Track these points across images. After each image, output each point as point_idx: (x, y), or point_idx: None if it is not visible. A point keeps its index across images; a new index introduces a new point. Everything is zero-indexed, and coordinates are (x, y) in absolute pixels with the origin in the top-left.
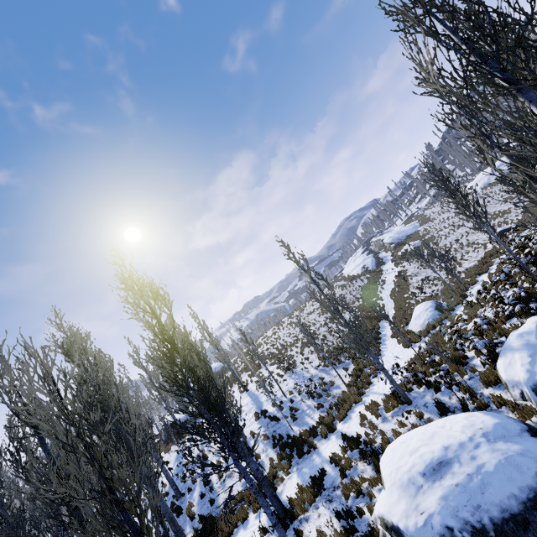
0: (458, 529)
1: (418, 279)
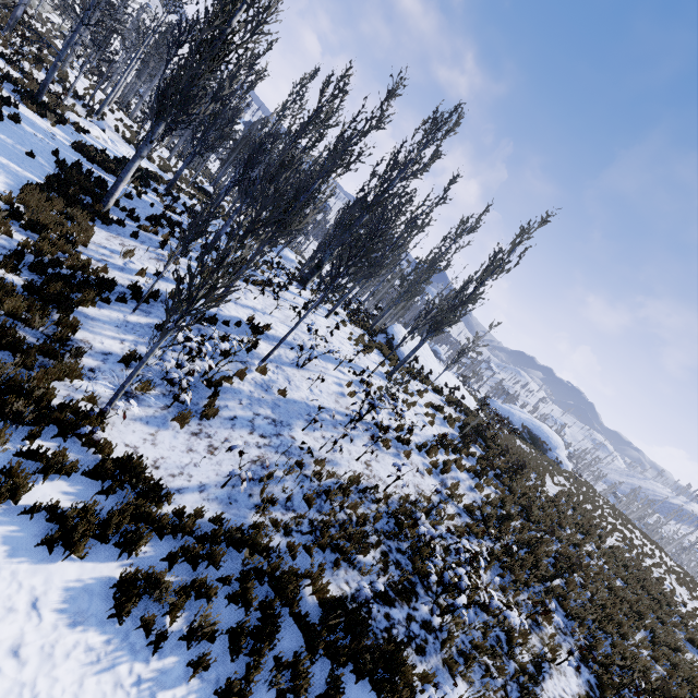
0: None
1: None
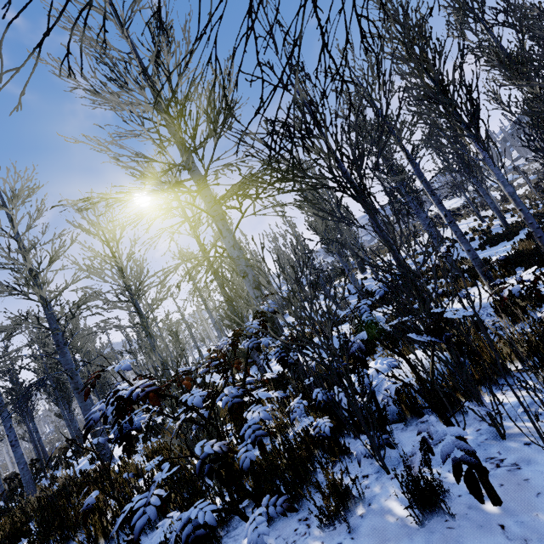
0: None
1: None
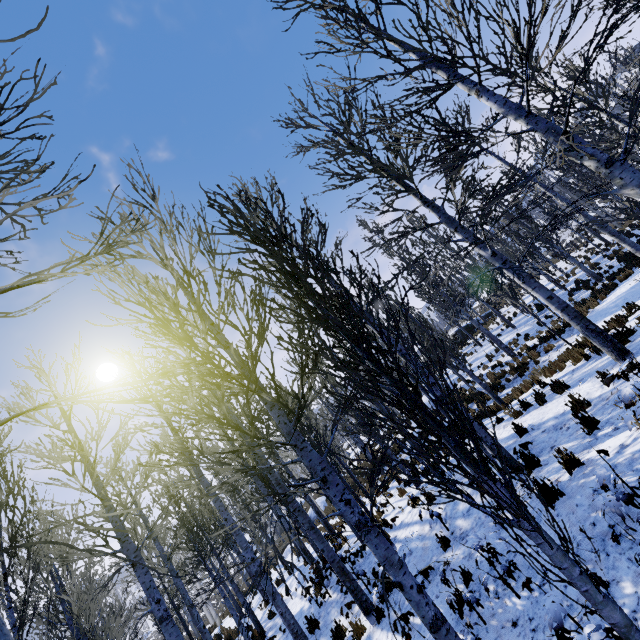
0: None
1: None
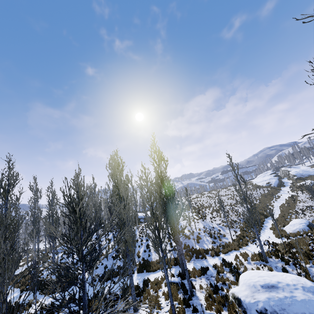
0: (270, 311)
1: (304, 205)
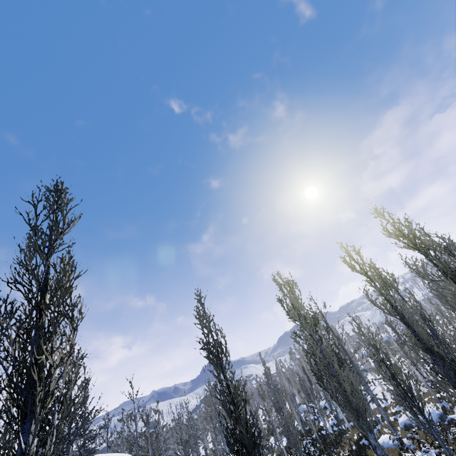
0: (406, 424)
1: None
